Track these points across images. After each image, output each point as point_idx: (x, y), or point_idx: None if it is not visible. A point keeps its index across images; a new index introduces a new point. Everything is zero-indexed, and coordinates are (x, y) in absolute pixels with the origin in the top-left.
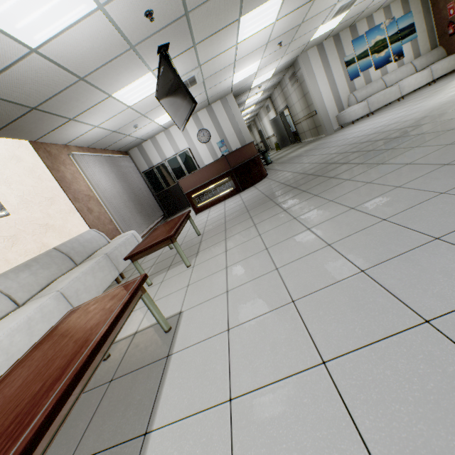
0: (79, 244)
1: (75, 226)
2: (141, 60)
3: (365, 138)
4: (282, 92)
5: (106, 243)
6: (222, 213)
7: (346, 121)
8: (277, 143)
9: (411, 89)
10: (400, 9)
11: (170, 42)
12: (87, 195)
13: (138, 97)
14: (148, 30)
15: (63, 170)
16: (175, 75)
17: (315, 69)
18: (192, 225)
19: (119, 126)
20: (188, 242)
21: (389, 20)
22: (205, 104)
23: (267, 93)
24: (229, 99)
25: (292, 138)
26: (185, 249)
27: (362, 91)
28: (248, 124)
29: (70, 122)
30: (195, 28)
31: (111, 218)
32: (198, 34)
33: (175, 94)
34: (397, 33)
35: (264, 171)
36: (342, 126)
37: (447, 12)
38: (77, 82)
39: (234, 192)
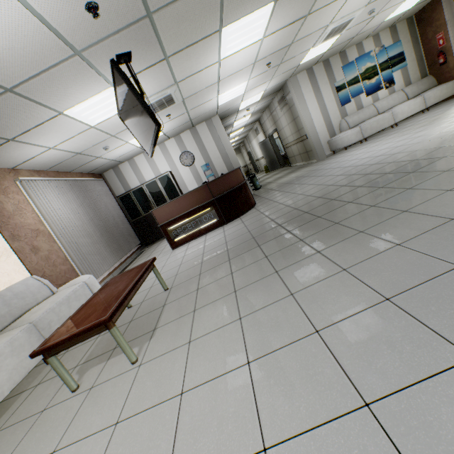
0: (2, 304)
1: (5, 274)
2: (95, 71)
3: (366, 168)
4: (271, 116)
5: (48, 295)
6: (200, 255)
7: (339, 146)
8: (266, 166)
9: (404, 116)
10: (389, 38)
11: (132, 50)
12: (35, 229)
13: (101, 116)
14: (96, 31)
15: (2, 201)
16: (132, 89)
17: (305, 93)
18: (156, 277)
19: (83, 147)
20: (151, 299)
21: (378, 48)
22: (188, 125)
23: (256, 116)
24: (215, 121)
25: (282, 162)
26: (142, 315)
27: (354, 116)
28: (237, 145)
29: (9, 143)
30: (165, 36)
31: (66, 256)
32: (169, 44)
33: (136, 113)
34: (387, 60)
35: (252, 200)
36: (334, 151)
37: (436, 42)
38: (4, 93)
39: (217, 224)
